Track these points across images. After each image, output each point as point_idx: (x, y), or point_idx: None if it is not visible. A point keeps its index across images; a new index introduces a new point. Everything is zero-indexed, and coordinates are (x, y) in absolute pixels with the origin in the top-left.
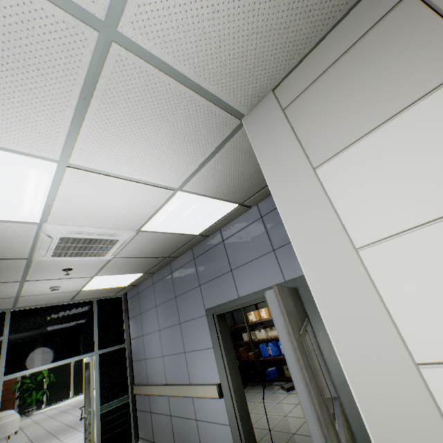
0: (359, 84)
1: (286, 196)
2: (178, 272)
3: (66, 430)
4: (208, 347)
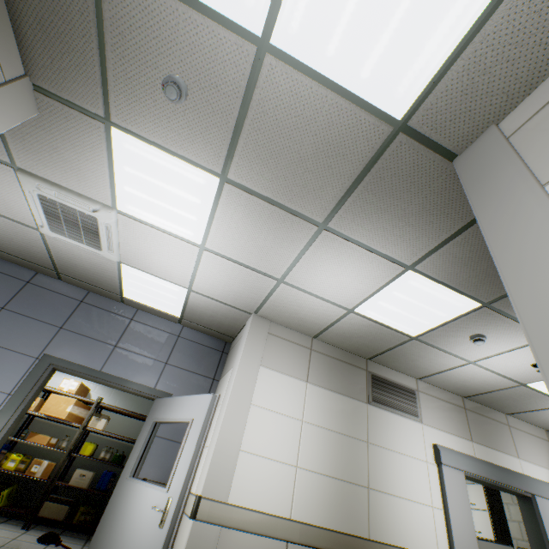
0: (288, 356)
1: (245, 364)
2: (43, 292)
3: None
4: None
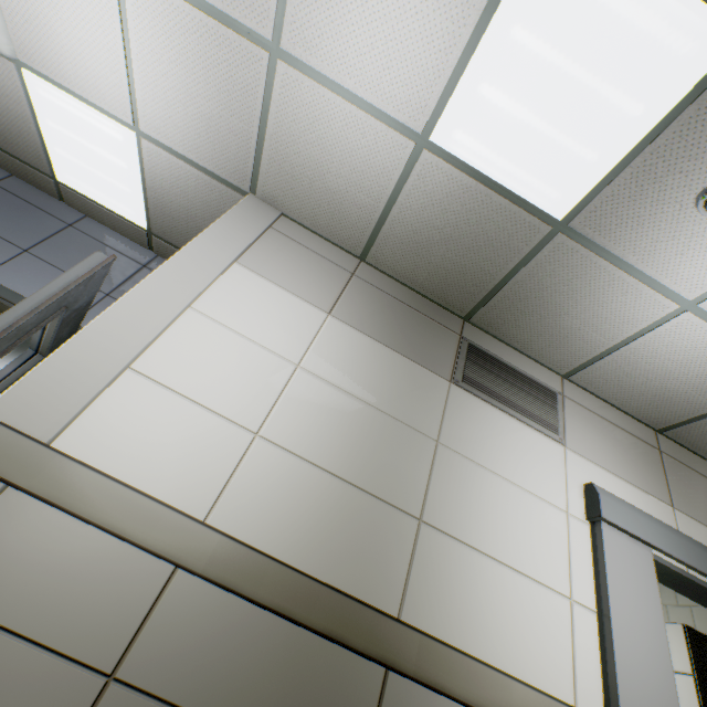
0: (302, 268)
1: (204, 248)
2: None
3: None
4: None
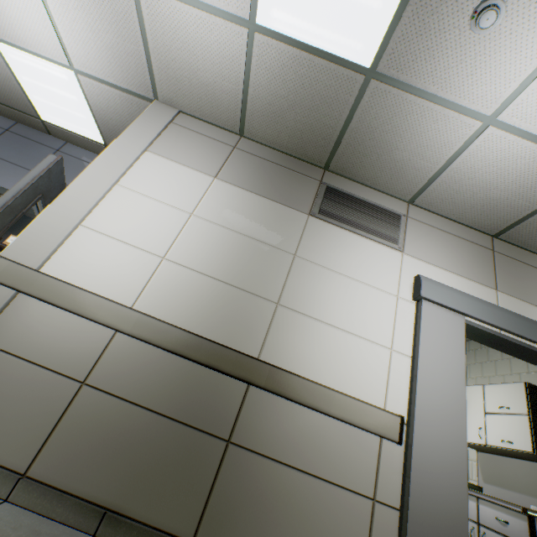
0: (195, 148)
1: (123, 144)
2: None
3: None
4: None
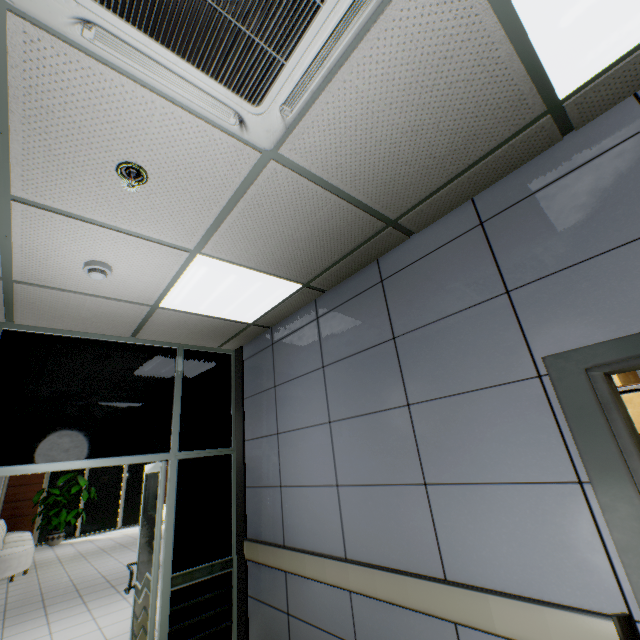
0: None
1: None
2: (410, 273)
3: (102, 590)
4: (545, 480)
